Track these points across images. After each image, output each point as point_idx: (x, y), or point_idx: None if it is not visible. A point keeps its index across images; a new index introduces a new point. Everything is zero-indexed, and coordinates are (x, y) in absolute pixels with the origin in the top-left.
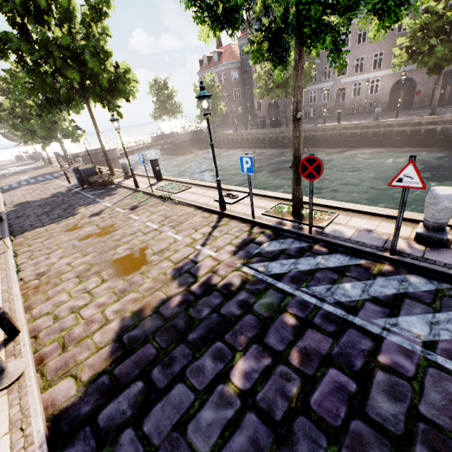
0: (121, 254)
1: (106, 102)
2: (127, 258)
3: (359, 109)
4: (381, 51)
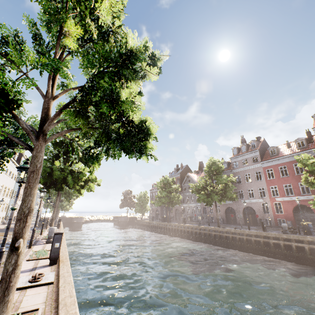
0: None
1: (67, 196)
2: None
3: (214, 220)
4: None
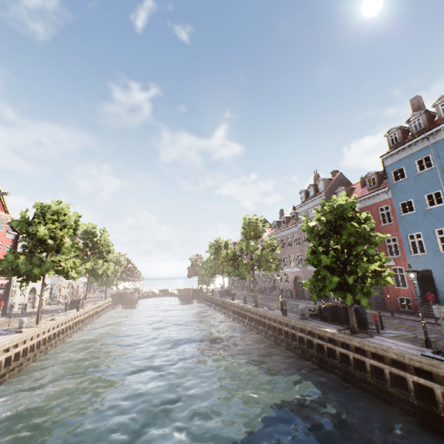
0: (2, 325)
1: (95, 275)
2: (0, 325)
3: (284, 292)
4: (286, 256)
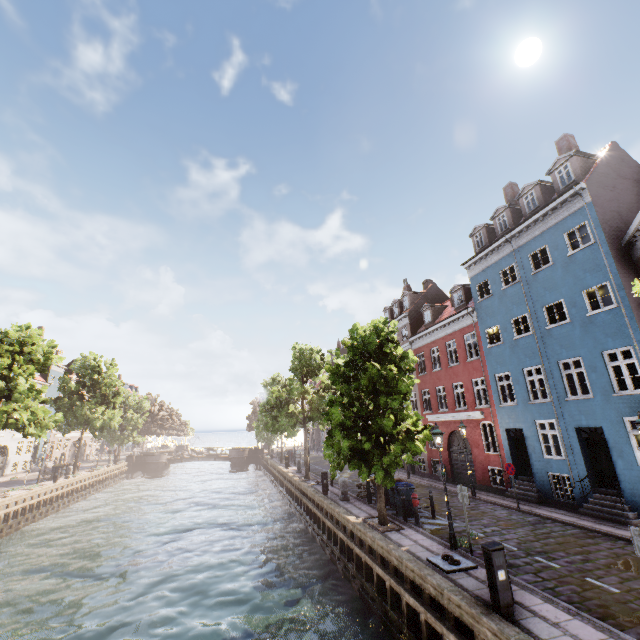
0: None
1: (92, 428)
2: None
3: None
4: None
